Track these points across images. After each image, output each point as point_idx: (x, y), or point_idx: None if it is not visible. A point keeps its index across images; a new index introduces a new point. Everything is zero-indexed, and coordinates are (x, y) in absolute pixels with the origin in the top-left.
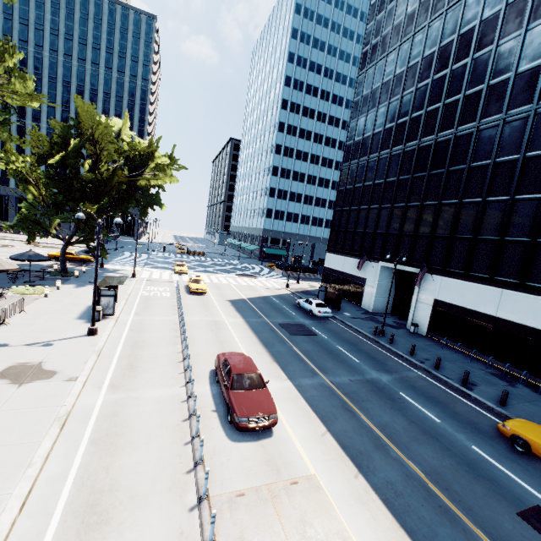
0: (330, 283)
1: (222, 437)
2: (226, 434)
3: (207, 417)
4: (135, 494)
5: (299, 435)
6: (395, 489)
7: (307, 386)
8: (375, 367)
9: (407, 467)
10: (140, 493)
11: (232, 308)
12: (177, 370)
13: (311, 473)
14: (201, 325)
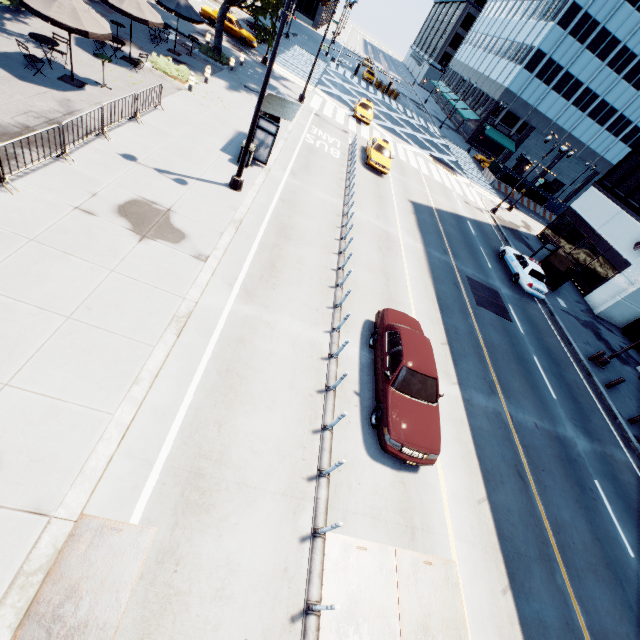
0: (559, 237)
1: (358, 443)
2: (364, 441)
3: (346, 399)
4: (245, 482)
5: (450, 488)
6: (546, 638)
7: (478, 409)
8: (574, 418)
9: (570, 609)
10: (250, 483)
11: (412, 219)
12: (325, 301)
13: (451, 558)
14: (368, 233)
